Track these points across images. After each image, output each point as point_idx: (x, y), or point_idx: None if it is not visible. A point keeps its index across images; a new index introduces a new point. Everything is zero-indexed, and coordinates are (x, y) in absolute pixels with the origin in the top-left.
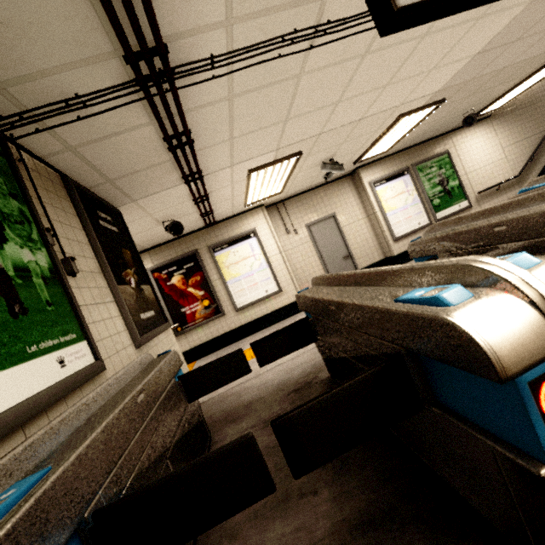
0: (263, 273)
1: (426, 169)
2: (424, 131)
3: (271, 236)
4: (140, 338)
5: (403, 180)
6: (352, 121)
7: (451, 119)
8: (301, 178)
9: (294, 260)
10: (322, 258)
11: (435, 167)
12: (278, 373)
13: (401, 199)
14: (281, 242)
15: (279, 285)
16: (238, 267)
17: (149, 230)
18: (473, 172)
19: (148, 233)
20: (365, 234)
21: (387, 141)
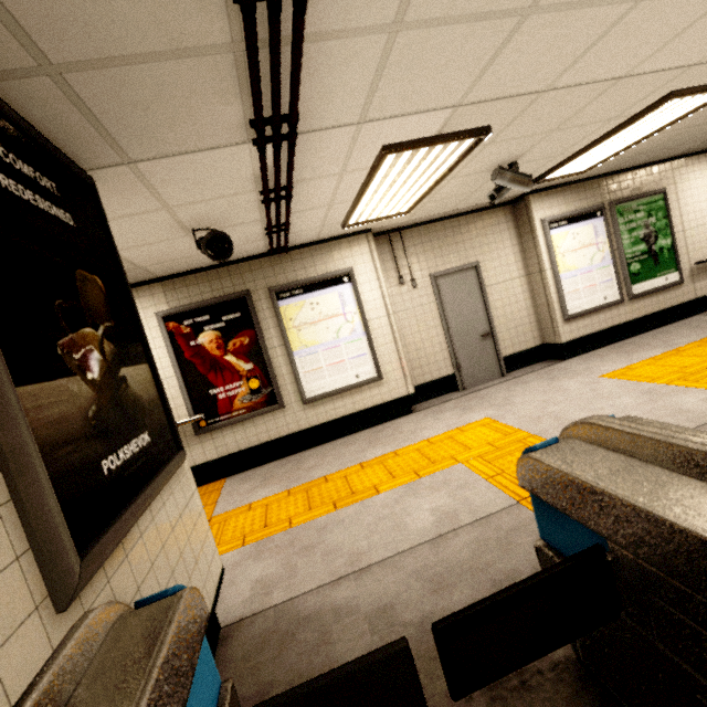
0: (356, 346)
1: (628, 213)
2: (651, 147)
3: (376, 285)
4: (78, 566)
5: (592, 226)
6: (610, 76)
7: (697, 134)
8: (449, 192)
9: (405, 329)
10: (449, 332)
11: (642, 212)
12: (408, 582)
13: (585, 255)
14: (388, 297)
15: (379, 369)
16: (315, 330)
17: (165, 242)
18: (693, 229)
19: (163, 248)
20: (519, 303)
21: (603, 150)
